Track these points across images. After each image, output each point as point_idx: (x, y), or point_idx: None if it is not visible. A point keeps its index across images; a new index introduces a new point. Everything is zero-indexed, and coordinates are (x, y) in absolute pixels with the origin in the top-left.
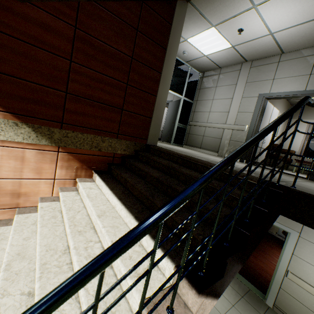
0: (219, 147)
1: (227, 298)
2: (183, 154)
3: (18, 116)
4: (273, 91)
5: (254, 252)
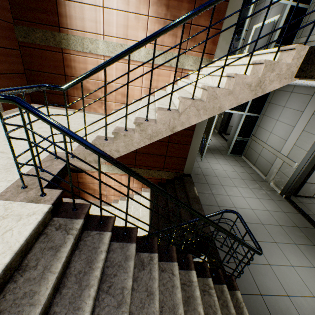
0: (268, 172)
1: None
2: (196, 192)
3: None
4: None
5: None
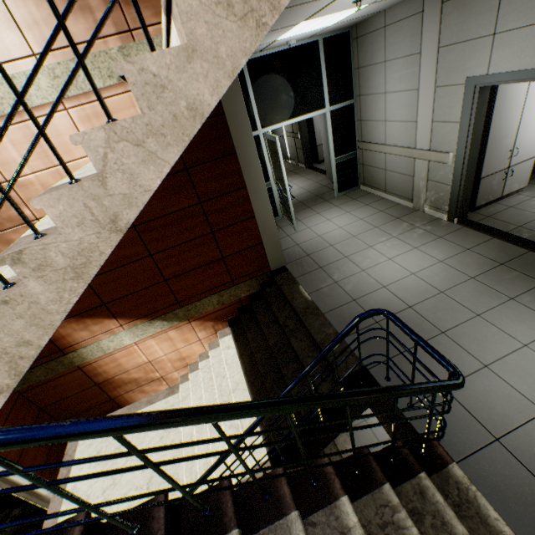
0: (413, 192)
1: None
2: (305, 295)
3: (148, 316)
4: (494, 69)
5: None
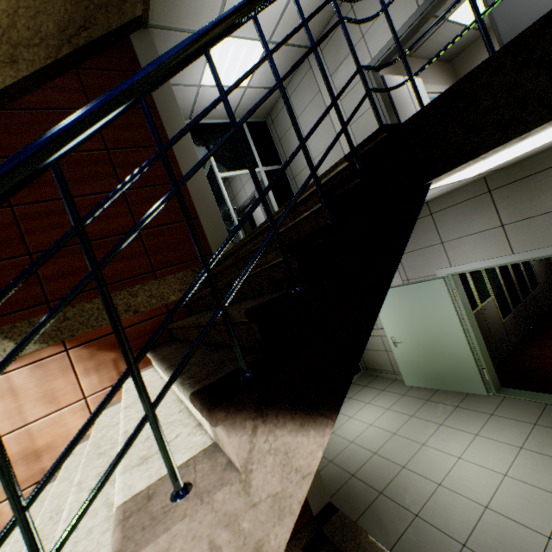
0: None
1: None
2: None
3: None
4: (374, 53)
5: None
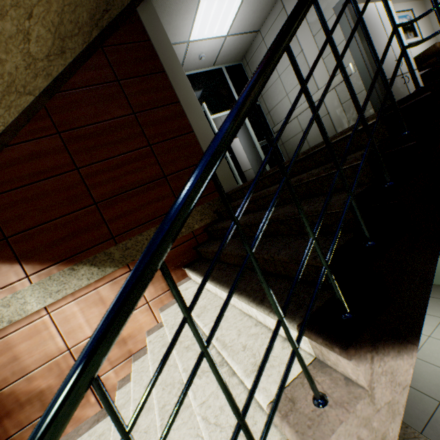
0: (334, 126)
1: None
2: None
3: (69, 260)
4: None
5: None
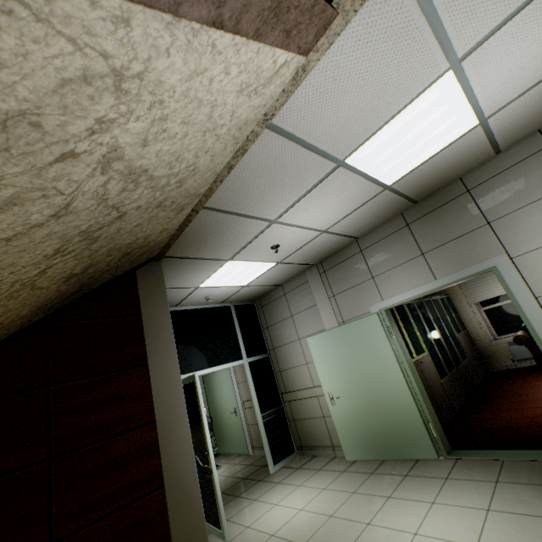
0: None
1: (532, 513)
2: None
3: None
4: None
5: (507, 404)
